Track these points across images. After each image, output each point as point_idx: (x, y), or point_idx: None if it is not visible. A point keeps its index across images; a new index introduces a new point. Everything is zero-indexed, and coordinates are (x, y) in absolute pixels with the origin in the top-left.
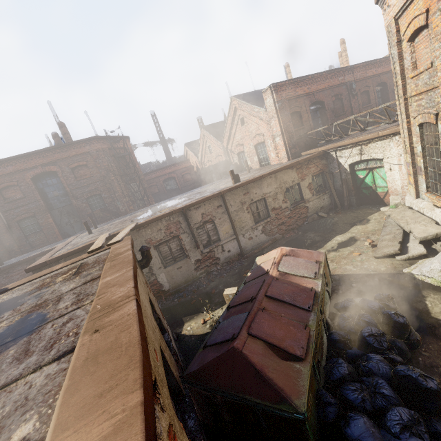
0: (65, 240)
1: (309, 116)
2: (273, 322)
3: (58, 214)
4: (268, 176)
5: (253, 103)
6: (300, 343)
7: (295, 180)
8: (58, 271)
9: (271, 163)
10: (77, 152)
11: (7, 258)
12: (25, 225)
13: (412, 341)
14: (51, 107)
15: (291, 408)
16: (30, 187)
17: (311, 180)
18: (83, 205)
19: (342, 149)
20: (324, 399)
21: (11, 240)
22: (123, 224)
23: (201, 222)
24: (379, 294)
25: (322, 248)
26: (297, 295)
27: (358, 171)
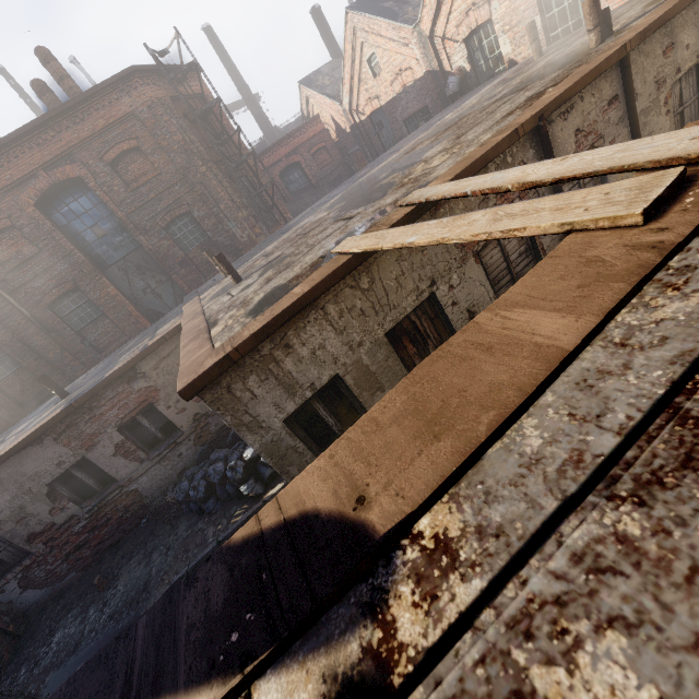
0: (171, 318)
1: None
2: None
3: (121, 275)
4: None
5: None
6: None
7: None
8: (691, 340)
9: None
10: (107, 119)
11: (62, 381)
12: (68, 311)
13: None
14: None
15: None
16: (42, 226)
17: None
18: (164, 244)
19: None
20: None
21: (53, 346)
22: (325, 231)
23: None
24: None
25: None
26: None
27: None
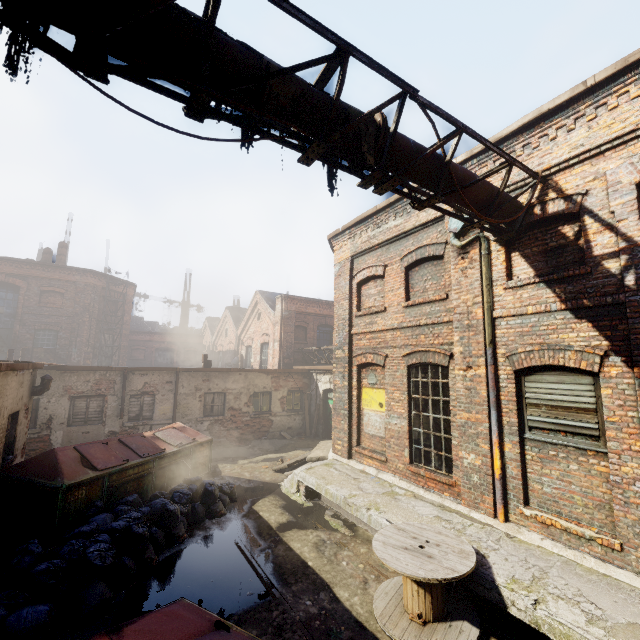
0: None
1: (315, 334)
2: (103, 450)
3: None
4: (238, 372)
5: (272, 303)
6: (108, 464)
7: (267, 387)
8: None
9: (268, 367)
10: (61, 277)
11: None
12: None
13: (212, 510)
14: (70, 220)
15: (59, 483)
16: None
17: (287, 394)
18: (27, 336)
19: (321, 373)
20: (95, 503)
21: None
22: None
23: (140, 391)
24: (228, 482)
25: (249, 459)
26: (145, 448)
27: (330, 399)
